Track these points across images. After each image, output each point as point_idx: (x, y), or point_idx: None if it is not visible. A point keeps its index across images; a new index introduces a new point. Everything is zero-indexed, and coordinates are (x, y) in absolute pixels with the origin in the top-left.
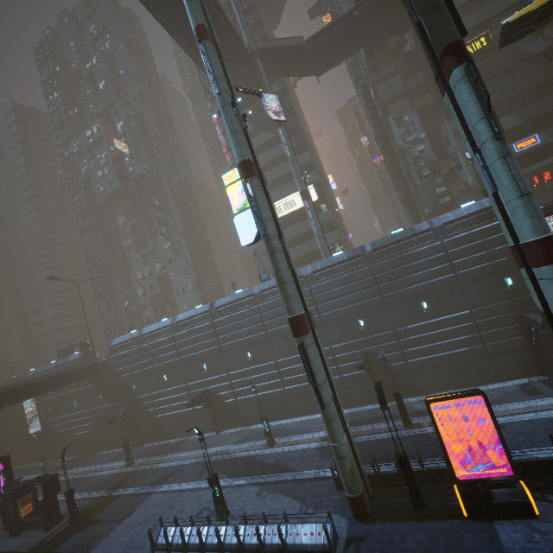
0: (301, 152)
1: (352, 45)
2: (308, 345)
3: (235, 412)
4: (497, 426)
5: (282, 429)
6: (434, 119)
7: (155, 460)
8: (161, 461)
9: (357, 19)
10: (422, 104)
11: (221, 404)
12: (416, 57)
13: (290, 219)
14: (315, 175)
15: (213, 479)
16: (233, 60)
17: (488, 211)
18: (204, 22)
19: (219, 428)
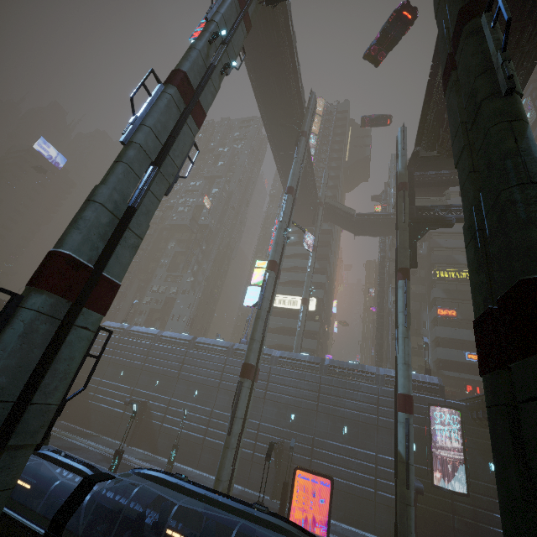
0: (321, 273)
1: (385, 231)
2: (245, 386)
3: (154, 436)
4: (330, 509)
5: (181, 470)
6: (420, 304)
7: (67, 435)
8: (72, 437)
9: (392, 220)
10: (417, 290)
11: (148, 422)
12: (424, 259)
13: (288, 313)
14: (322, 294)
15: (120, 452)
16: (307, 199)
17: (419, 383)
18: (294, 186)
19: (132, 441)
